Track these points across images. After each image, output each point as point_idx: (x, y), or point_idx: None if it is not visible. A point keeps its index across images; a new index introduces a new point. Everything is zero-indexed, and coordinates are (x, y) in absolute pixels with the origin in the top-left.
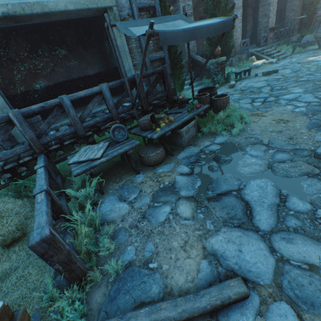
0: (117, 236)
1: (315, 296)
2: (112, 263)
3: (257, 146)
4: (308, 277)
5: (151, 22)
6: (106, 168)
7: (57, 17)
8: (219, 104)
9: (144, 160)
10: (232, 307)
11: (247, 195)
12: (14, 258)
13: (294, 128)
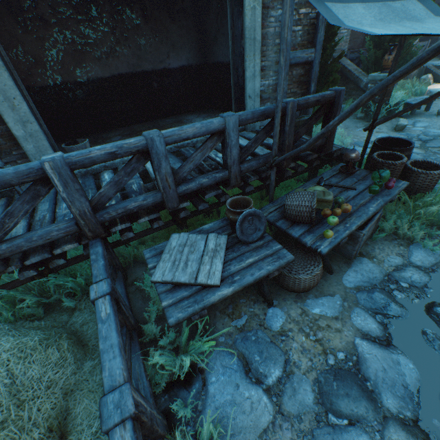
0: None
1: None
2: None
3: None
4: None
5: None
6: None
7: None
8: (422, 182)
9: (285, 281)
10: None
11: None
12: None
13: None
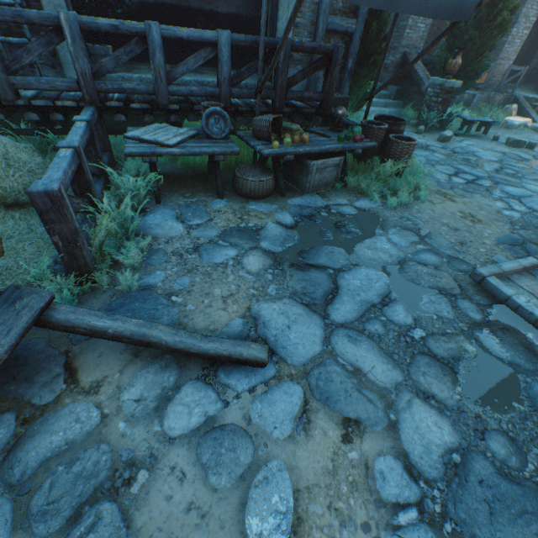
0: (150, 255)
1: (336, 393)
2: (128, 274)
3: (408, 233)
4: (344, 377)
5: None
6: (180, 174)
7: None
8: (395, 151)
9: (237, 183)
10: (240, 368)
11: (344, 280)
12: (10, 224)
13: (479, 233)
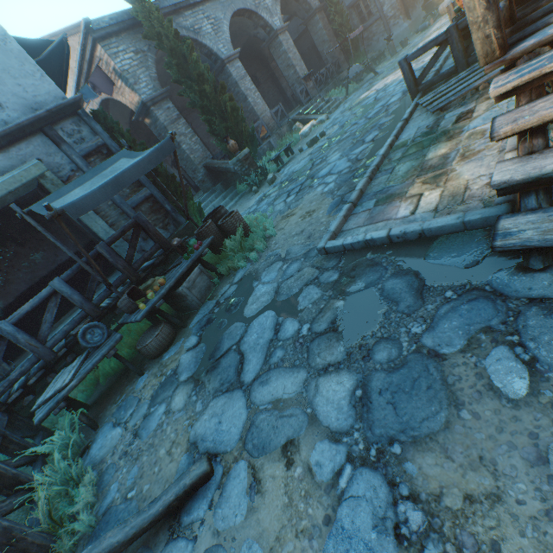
0: (102, 479)
1: (268, 436)
2: (81, 517)
3: (274, 265)
4: (269, 417)
5: (45, 206)
6: (107, 388)
7: None
8: (229, 227)
9: (144, 353)
10: (197, 496)
11: (245, 344)
12: None
13: (316, 219)
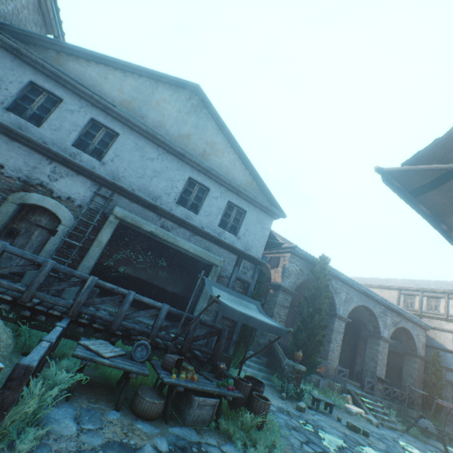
0: (37, 447)
1: None
2: None
3: None
4: None
5: (219, 295)
6: (94, 380)
7: (179, 248)
8: (256, 405)
9: (136, 399)
10: None
11: None
12: None
13: None
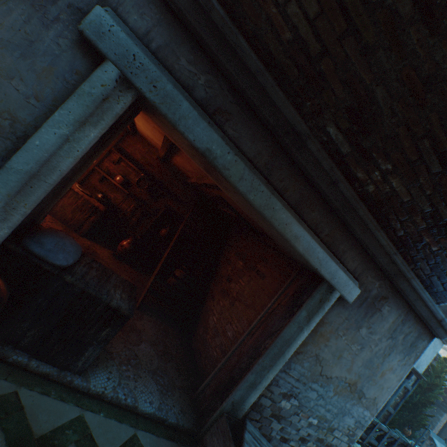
0: None
1: None
2: None
3: None
4: None
5: None
6: None
7: None
8: None
9: None
10: None
11: None
12: None
13: None
